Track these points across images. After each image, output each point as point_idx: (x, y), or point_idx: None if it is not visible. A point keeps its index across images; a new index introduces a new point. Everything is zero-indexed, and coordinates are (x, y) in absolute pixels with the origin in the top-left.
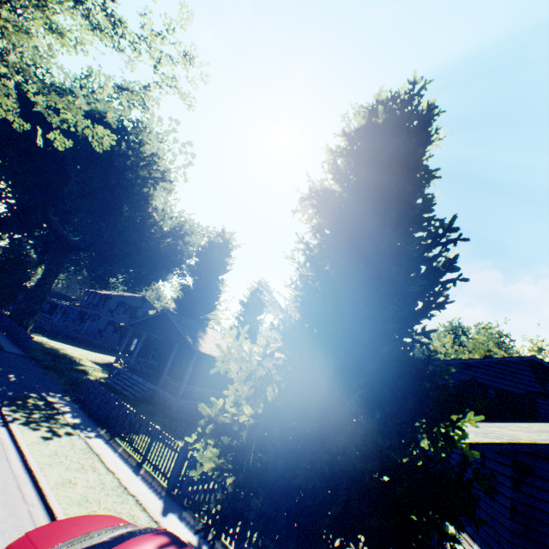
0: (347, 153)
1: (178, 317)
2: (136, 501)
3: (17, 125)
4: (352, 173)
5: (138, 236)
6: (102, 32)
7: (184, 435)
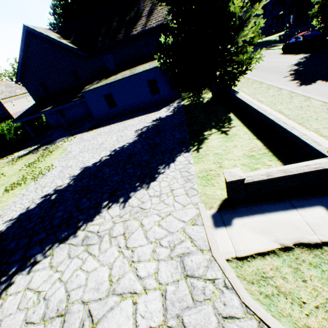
0: None
1: None
2: None
3: None
4: None
5: None
6: None
7: None
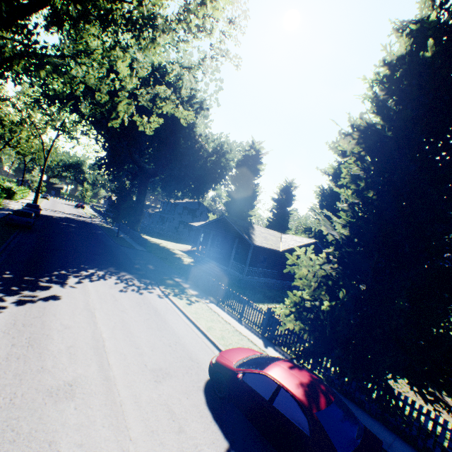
0: (390, 89)
1: (233, 220)
2: (248, 339)
3: (138, 123)
4: (391, 97)
5: (192, 160)
6: (182, 41)
7: (254, 300)
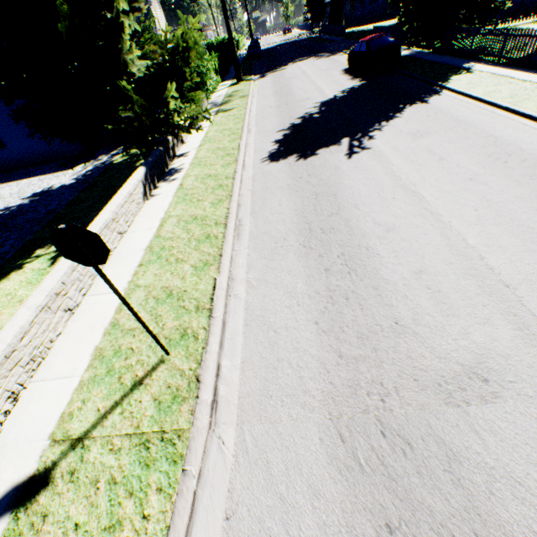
0: None
1: None
2: None
3: None
4: None
5: None
6: None
7: None
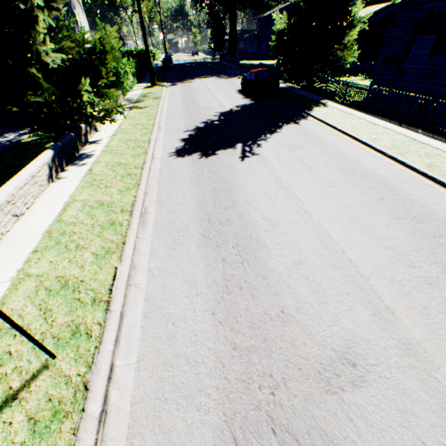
0: None
1: None
2: None
3: None
4: None
5: None
6: None
7: None
